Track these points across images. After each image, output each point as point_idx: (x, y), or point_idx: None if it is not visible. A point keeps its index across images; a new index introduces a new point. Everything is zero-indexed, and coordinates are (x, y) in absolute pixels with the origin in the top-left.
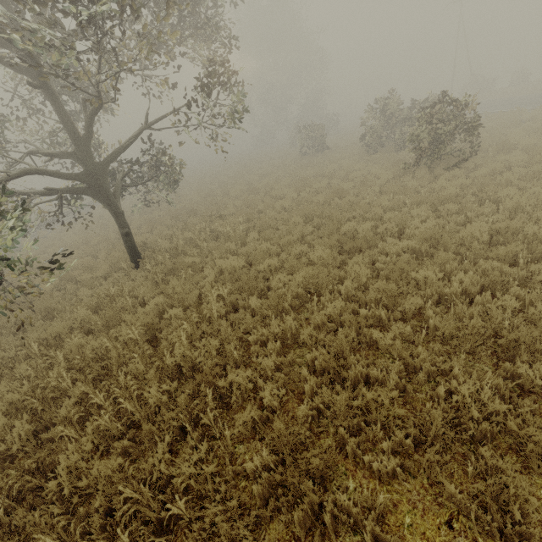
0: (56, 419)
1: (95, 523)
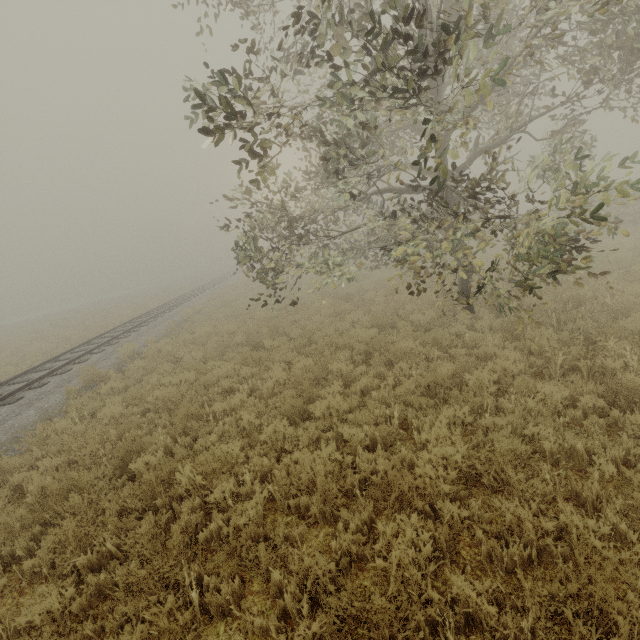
0: None
1: None
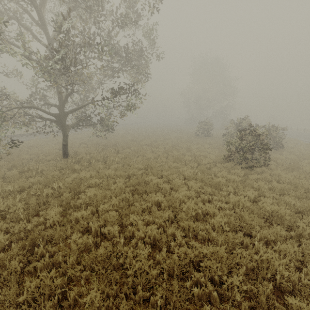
0: None
1: None
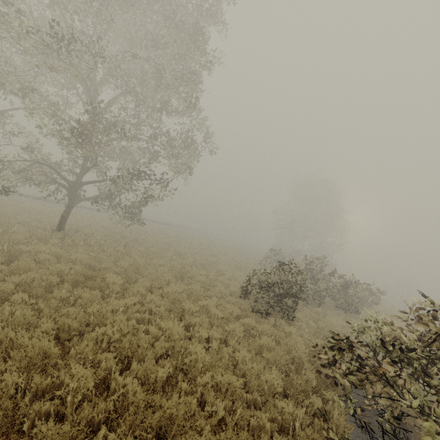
0: None
1: None
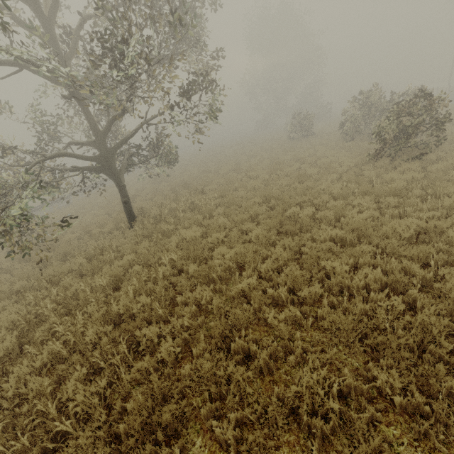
0: (24, 339)
1: (21, 422)
